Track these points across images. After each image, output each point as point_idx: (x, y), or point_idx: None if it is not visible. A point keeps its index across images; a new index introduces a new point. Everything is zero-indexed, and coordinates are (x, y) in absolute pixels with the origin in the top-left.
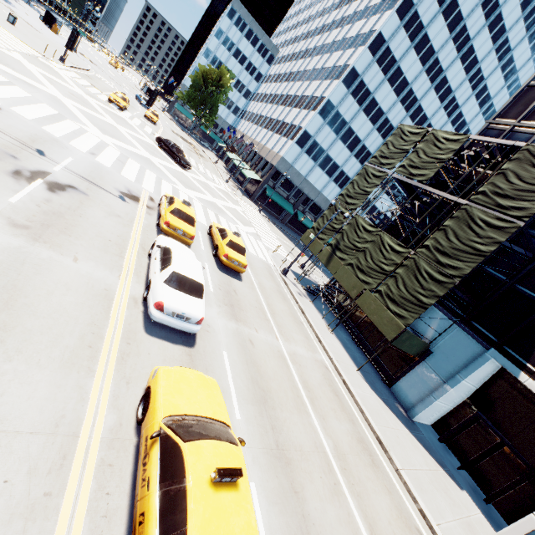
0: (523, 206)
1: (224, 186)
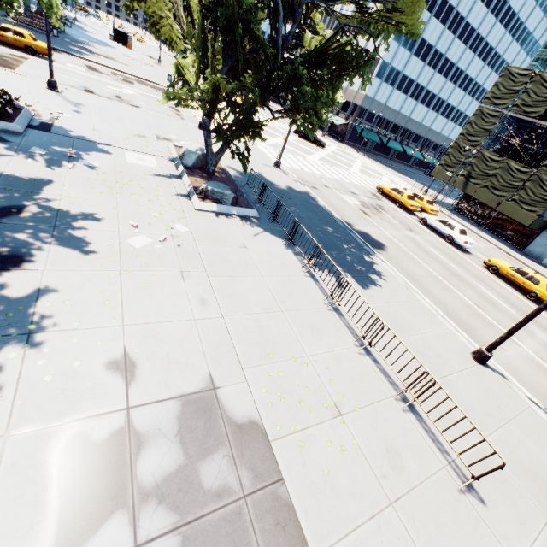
0: None
1: (330, 144)
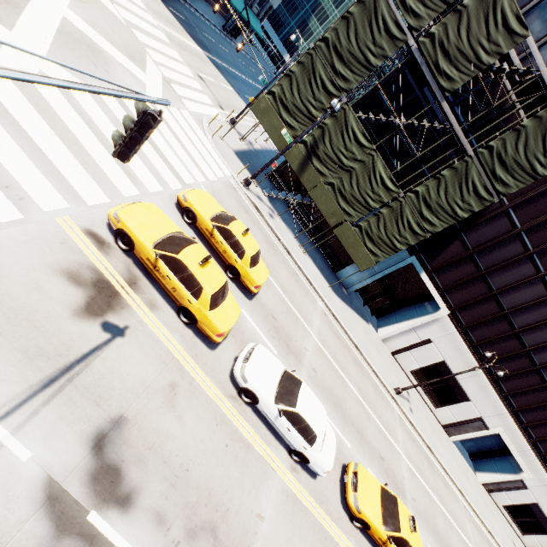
0: (508, 183)
1: None
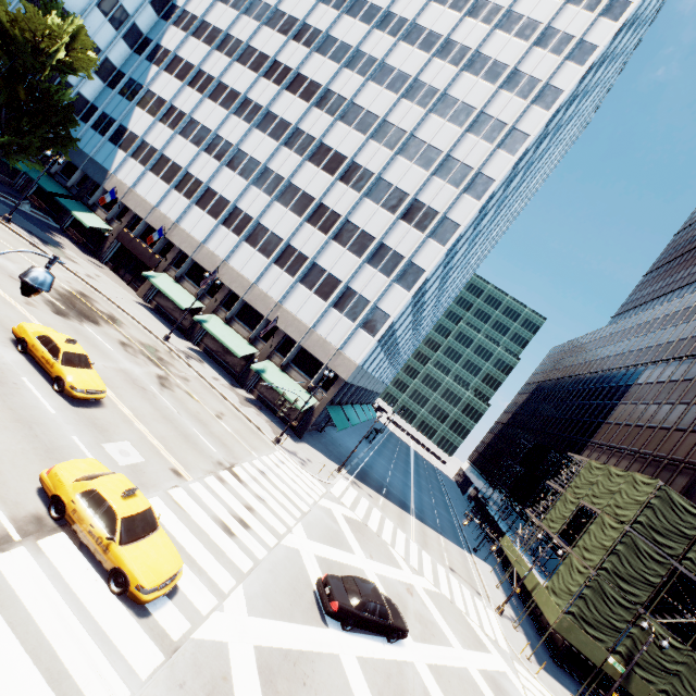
0: None
1: (316, 488)
